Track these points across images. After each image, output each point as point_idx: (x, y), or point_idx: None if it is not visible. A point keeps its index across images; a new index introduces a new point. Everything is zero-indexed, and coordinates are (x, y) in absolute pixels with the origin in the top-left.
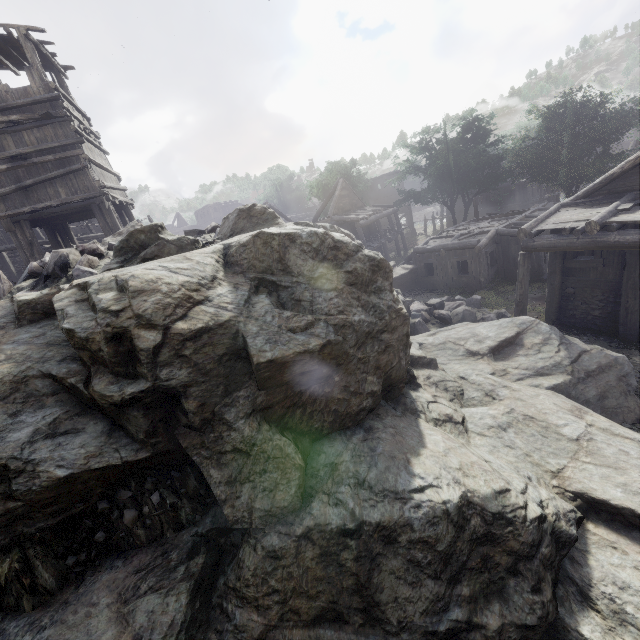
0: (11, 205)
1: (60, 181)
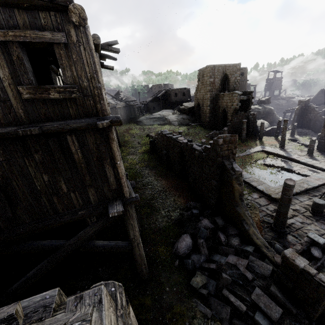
0: (272, 89)
1: (278, 87)
